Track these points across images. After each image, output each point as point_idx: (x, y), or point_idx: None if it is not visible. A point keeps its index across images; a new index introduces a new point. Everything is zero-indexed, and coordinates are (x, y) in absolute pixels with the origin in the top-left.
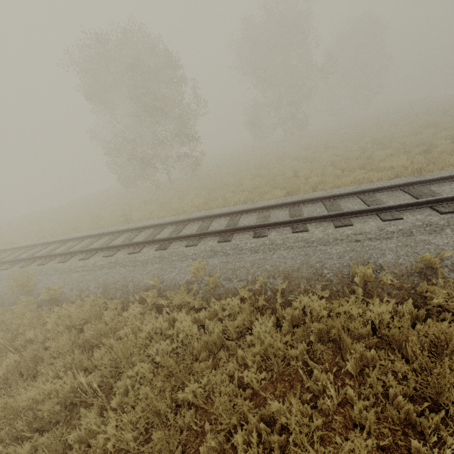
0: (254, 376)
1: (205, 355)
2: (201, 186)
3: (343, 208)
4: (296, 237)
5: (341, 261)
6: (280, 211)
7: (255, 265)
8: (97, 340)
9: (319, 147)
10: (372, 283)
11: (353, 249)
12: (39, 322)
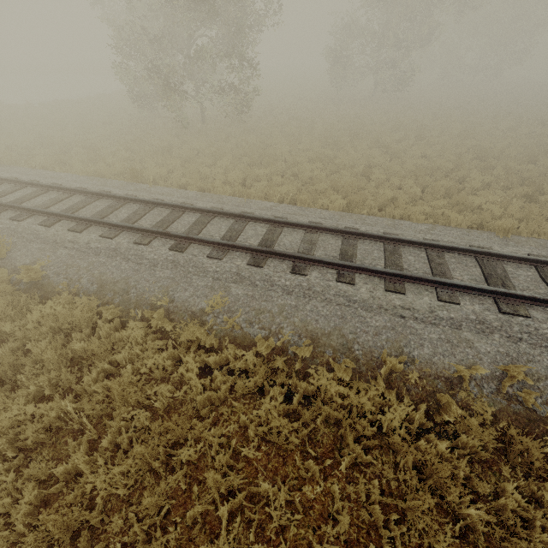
0: (251, 452)
1: (207, 410)
2: (244, 147)
3: (404, 261)
4: (339, 289)
5: (376, 339)
6: (331, 239)
7: (283, 313)
8: (88, 361)
9: (410, 133)
10: (397, 375)
11: (394, 327)
12: (16, 311)
